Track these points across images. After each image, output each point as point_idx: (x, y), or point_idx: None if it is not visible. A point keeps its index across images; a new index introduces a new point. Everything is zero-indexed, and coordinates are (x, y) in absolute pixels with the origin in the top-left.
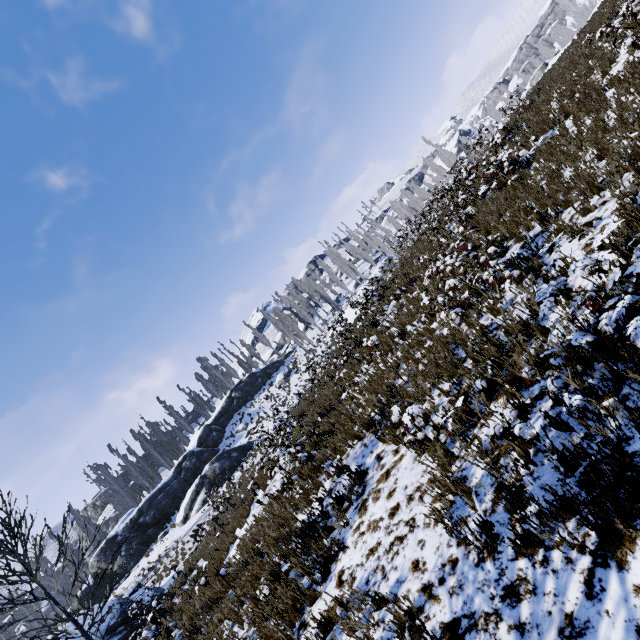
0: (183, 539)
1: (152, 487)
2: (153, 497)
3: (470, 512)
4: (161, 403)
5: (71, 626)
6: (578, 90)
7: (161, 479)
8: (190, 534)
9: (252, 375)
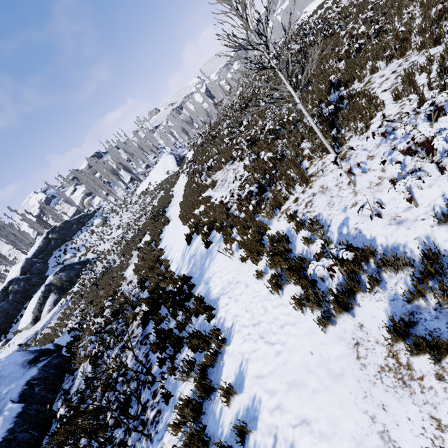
0: (44, 328)
1: None
2: None
3: (442, 41)
4: None
5: None
6: (357, 3)
7: None
8: (53, 321)
9: (66, 222)
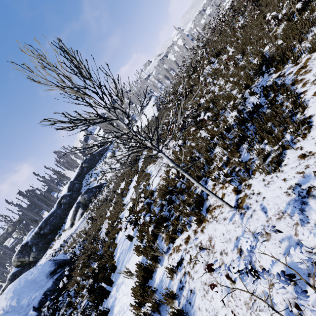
0: (74, 233)
1: (36, 224)
2: (47, 220)
3: None
4: (36, 175)
5: (22, 279)
6: None
7: (42, 218)
8: (79, 229)
9: (92, 155)
